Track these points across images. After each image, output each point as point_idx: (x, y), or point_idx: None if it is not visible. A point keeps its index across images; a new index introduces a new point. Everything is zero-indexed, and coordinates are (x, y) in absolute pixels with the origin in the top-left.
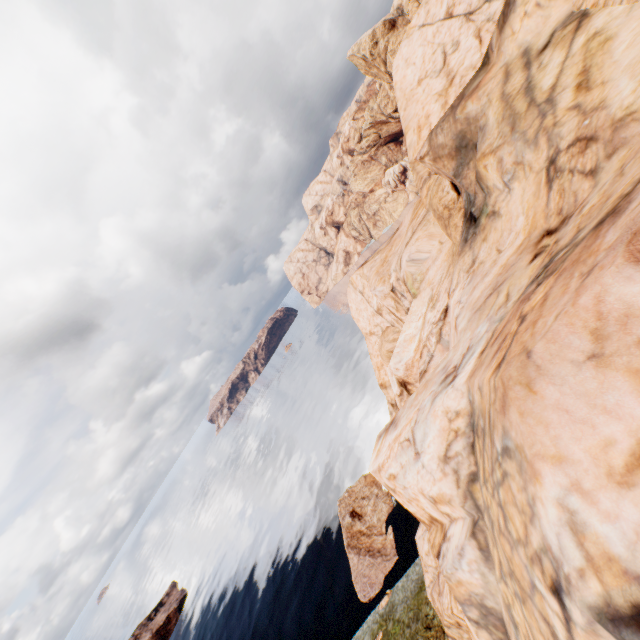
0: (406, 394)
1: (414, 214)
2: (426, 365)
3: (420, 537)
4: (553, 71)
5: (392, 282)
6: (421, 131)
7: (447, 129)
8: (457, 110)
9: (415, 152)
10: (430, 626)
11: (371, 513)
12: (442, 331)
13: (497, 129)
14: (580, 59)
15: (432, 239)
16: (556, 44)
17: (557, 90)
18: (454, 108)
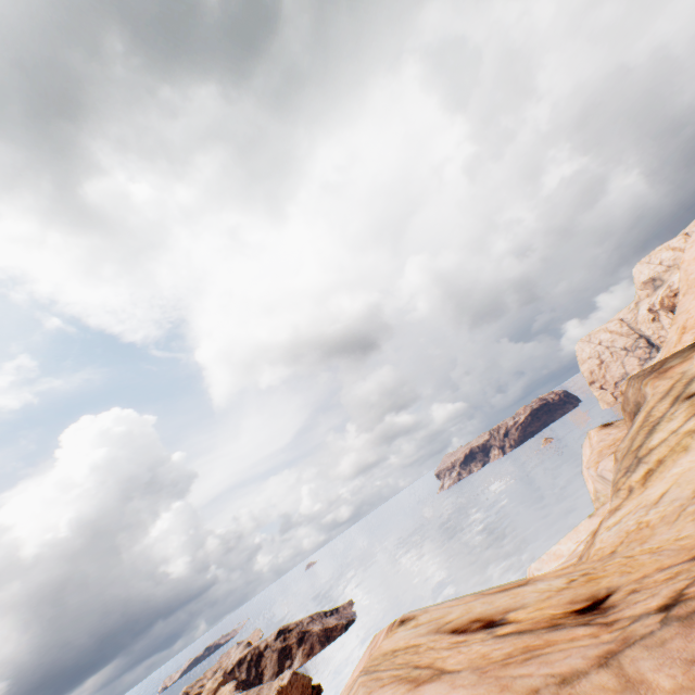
0: None
1: None
2: None
3: None
4: (665, 433)
5: None
6: (684, 333)
7: (634, 389)
8: (644, 379)
9: (668, 354)
10: None
11: None
12: None
13: (627, 441)
14: (672, 445)
15: None
16: (691, 404)
17: (646, 457)
18: (649, 372)
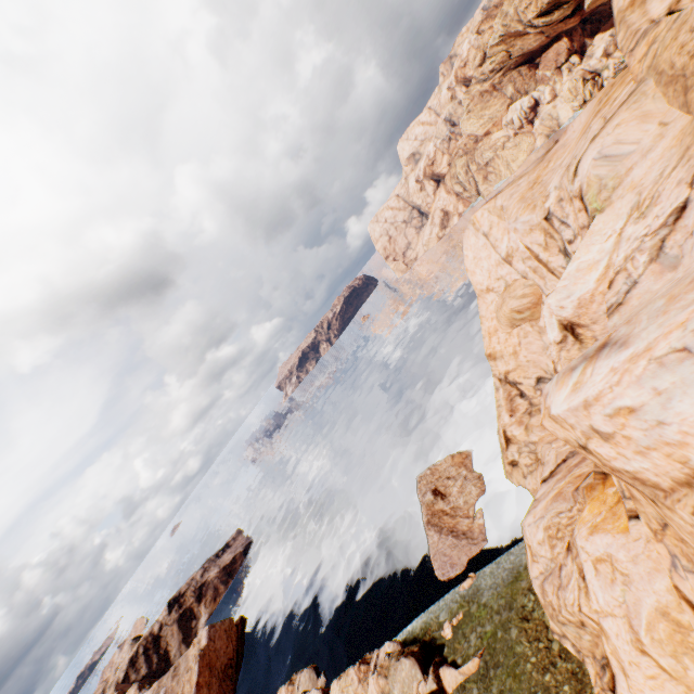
0: (572, 340)
1: (602, 103)
2: (621, 296)
3: (531, 524)
4: None
5: (548, 206)
6: None
7: None
8: None
9: None
10: (528, 618)
11: (457, 494)
12: (665, 242)
13: None
14: None
15: (646, 121)
16: None
17: None
18: None
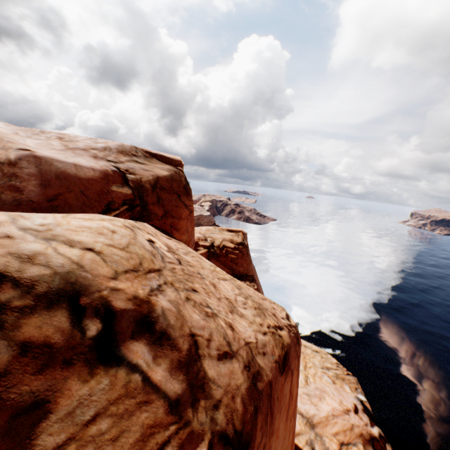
0: None
1: None
2: None
3: None
4: None
5: None
6: None
7: None
8: None
9: None
10: None
11: None
12: None
13: None
14: None
15: None
16: None
17: None
18: None
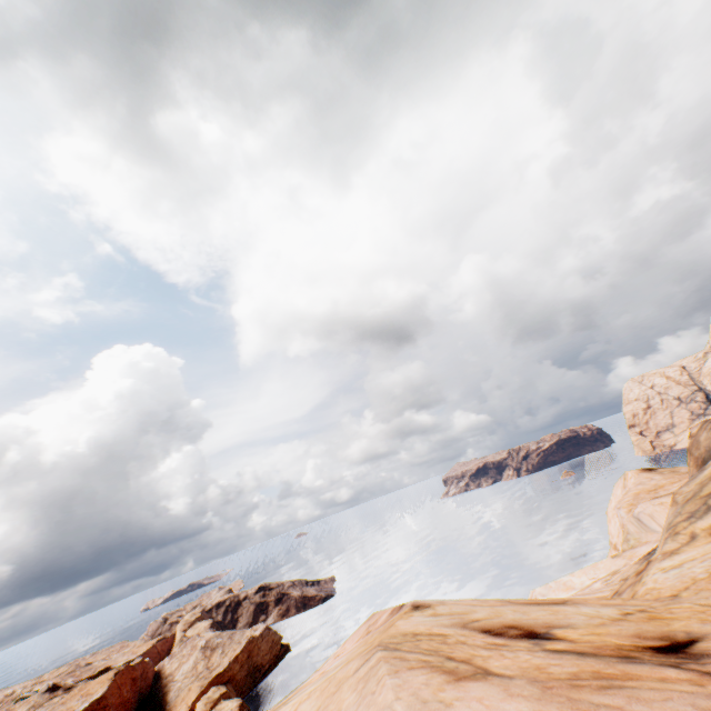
0: None
1: None
2: None
3: None
4: None
5: None
6: None
7: (710, 433)
8: None
9: None
10: None
11: None
12: None
13: (693, 485)
14: None
15: None
16: None
17: None
18: None
